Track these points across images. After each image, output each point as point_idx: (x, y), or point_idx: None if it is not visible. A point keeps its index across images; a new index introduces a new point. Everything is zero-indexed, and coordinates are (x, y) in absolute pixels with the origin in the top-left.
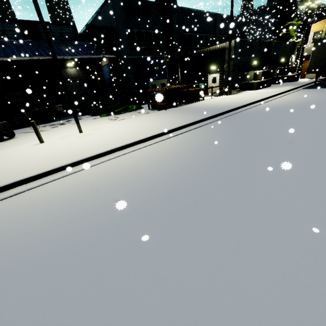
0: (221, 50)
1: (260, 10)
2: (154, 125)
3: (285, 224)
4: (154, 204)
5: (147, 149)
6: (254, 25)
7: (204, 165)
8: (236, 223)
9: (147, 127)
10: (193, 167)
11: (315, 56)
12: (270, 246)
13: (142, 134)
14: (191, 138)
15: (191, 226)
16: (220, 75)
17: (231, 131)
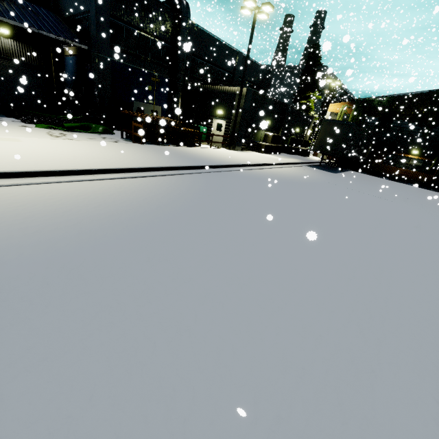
0: (231, 94)
1: (290, 70)
2: (108, 157)
3: (174, 295)
4: (16, 256)
5: (74, 185)
6: (282, 83)
7: (136, 218)
8: (117, 290)
9: (95, 157)
10: (120, 218)
11: (321, 135)
12: (136, 318)
13: (79, 164)
14: (149, 185)
15: (50, 289)
16: (226, 123)
17: (202, 188)
